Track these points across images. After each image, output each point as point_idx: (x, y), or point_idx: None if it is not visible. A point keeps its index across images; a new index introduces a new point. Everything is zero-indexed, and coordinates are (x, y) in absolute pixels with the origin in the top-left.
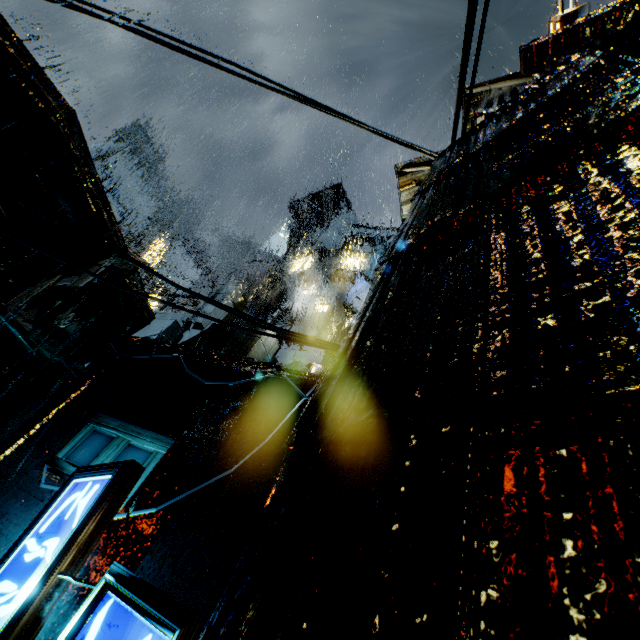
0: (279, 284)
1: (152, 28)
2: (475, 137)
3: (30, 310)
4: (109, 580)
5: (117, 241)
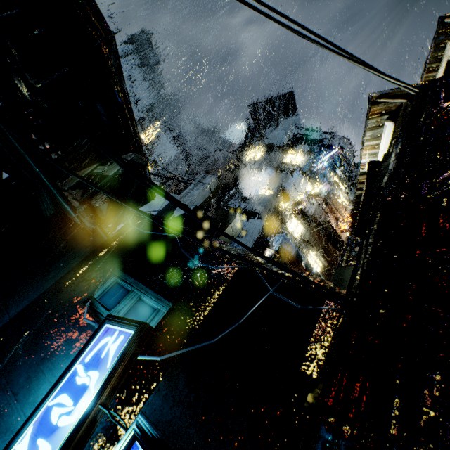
0: (236, 170)
1: None
2: None
3: (76, 189)
4: (137, 434)
5: (135, 140)
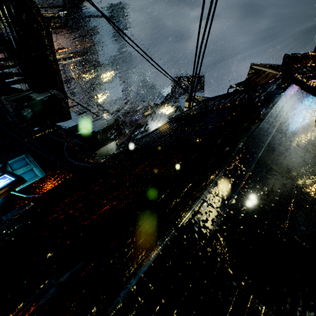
0: (149, 117)
1: (88, 1)
2: (209, 103)
3: (15, 102)
4: None
5: (60, 84)
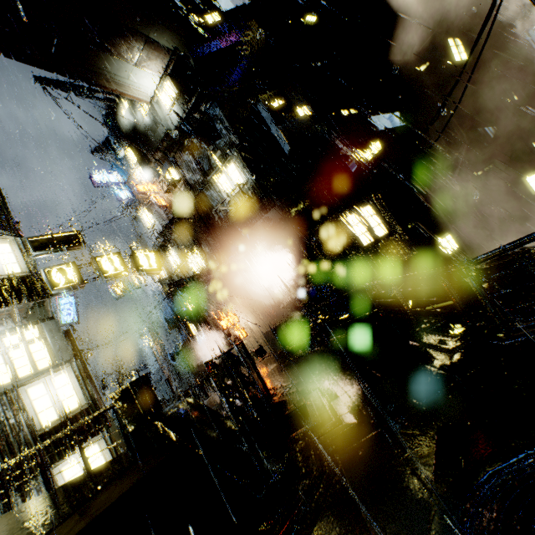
0: None
1: None
2: None
3: None
4: None
5: None
